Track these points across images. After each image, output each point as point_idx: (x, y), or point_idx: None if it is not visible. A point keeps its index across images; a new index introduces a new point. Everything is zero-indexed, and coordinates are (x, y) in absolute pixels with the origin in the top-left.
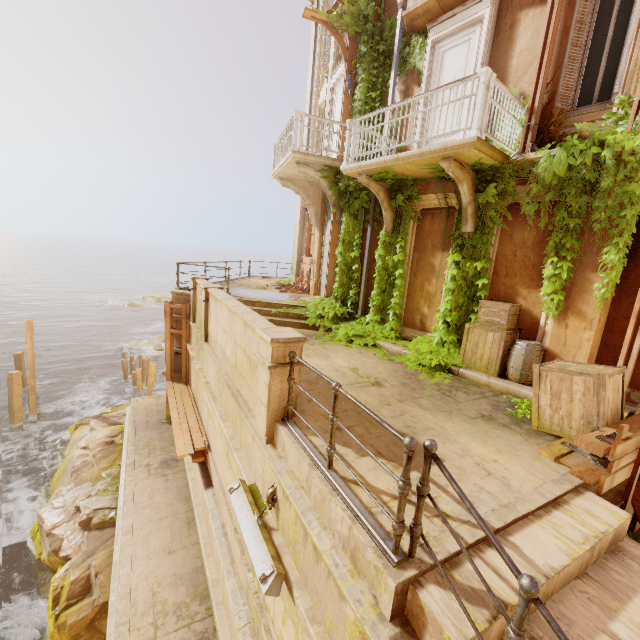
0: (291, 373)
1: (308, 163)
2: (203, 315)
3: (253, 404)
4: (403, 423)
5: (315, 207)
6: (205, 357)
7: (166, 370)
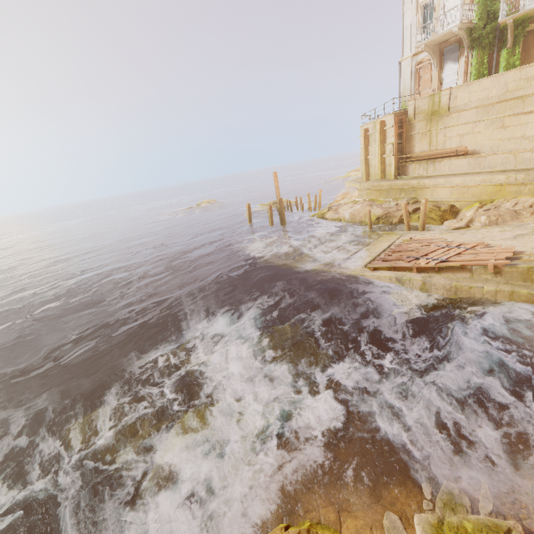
0: None
1: (461, 28)
2: (447, 101)
3: (531, 91)
4: None
5: (436, 58)
6: (453, 117)
7: (395, 152)
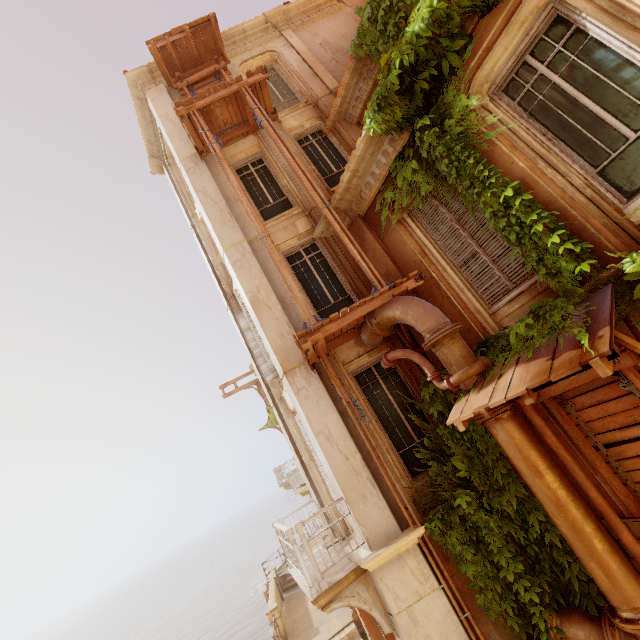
0: (276, 623)
1: (289, 484)
2: None
3: None
4: (320, 622)
5: None
6: None
7: None
